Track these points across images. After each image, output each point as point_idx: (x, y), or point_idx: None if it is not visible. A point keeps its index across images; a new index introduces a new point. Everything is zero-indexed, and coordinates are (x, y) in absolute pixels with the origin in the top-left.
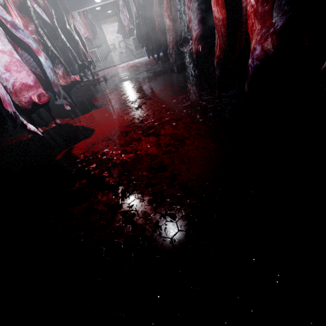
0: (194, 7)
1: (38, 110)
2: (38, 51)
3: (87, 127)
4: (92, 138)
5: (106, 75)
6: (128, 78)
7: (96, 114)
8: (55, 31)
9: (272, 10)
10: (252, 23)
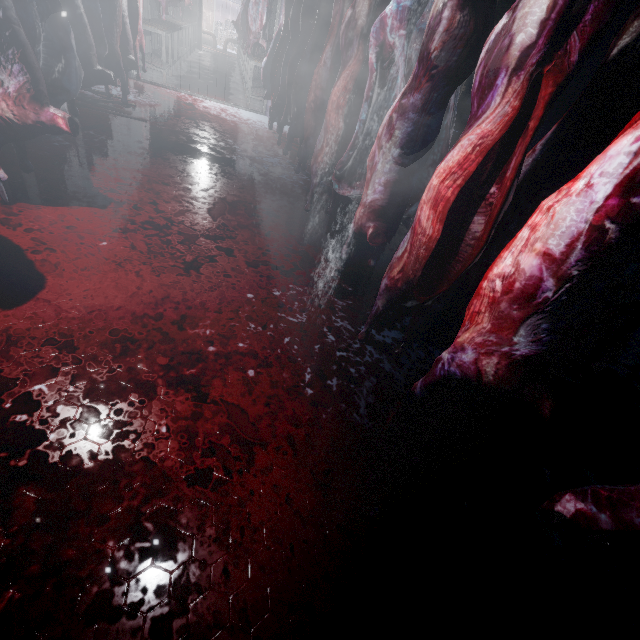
0: (390, 153)
1: None
2: None
3: (28, 258)
4: (23, 314)
5: (161, 108)
6: (206, 152)
7: (77, 226)
8: None
9: (519, 323)
10: (476, 309)
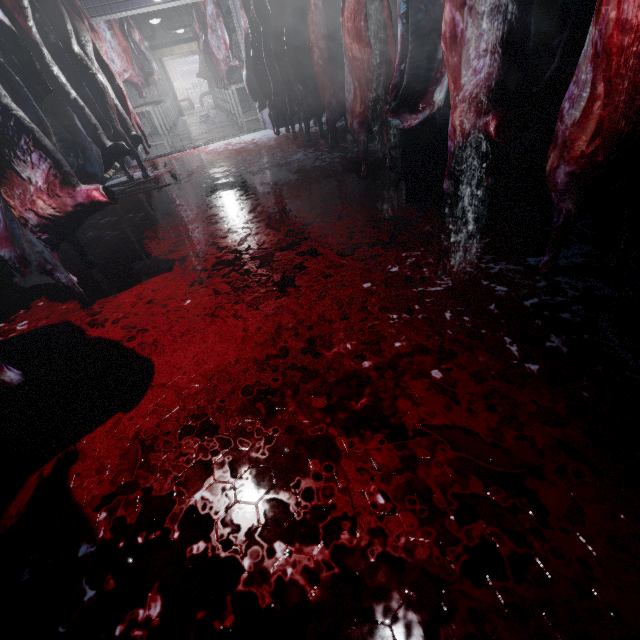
0: None
1: None
2: None
3: (126, 348)
4: (145, 410)
5: (176, 169)
6: (233, 181)
7: (155, 297)
8: (28, 53)
9: None
10: None
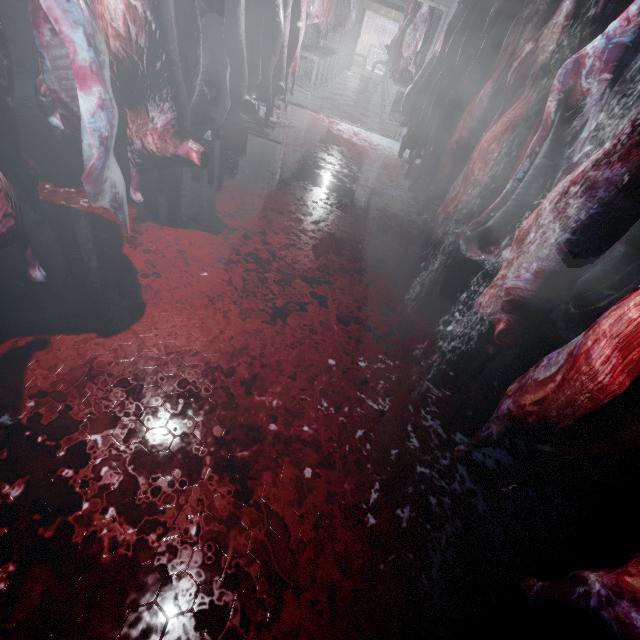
0: (551, 234)
1: (36, 180)
2: (86, 75)
3: (136, 282)
4: (111, 345)
5: (297, 130)
6: (328, 179)
7: (187, 251)
8: (223, 6)
9: None
10: None
